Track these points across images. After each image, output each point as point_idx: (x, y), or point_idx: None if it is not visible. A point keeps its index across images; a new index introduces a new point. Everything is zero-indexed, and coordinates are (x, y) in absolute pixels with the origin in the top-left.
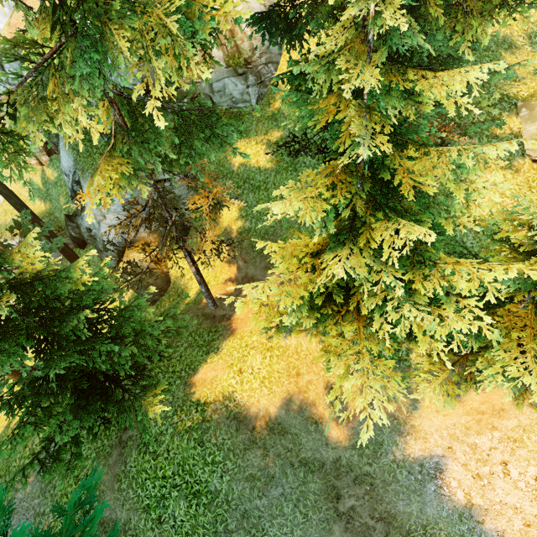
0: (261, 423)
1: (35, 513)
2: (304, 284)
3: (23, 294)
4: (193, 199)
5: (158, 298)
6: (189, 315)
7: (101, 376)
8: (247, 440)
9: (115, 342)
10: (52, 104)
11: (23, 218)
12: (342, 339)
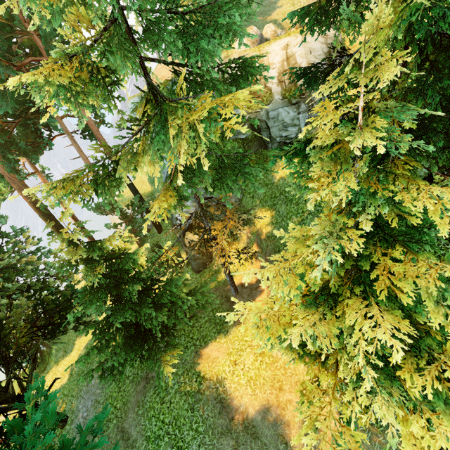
0: (239, 417)
1: (96, 399)
2: (286, 322)
3: (110, 265)
4: (215, 225)
5: (202, 269)
6: (216, 293)
7: (143, 328)
8: (224, 426)
9: (156, 306)
10: (139, 157)
11: (135, 199)
12: (316, 385)
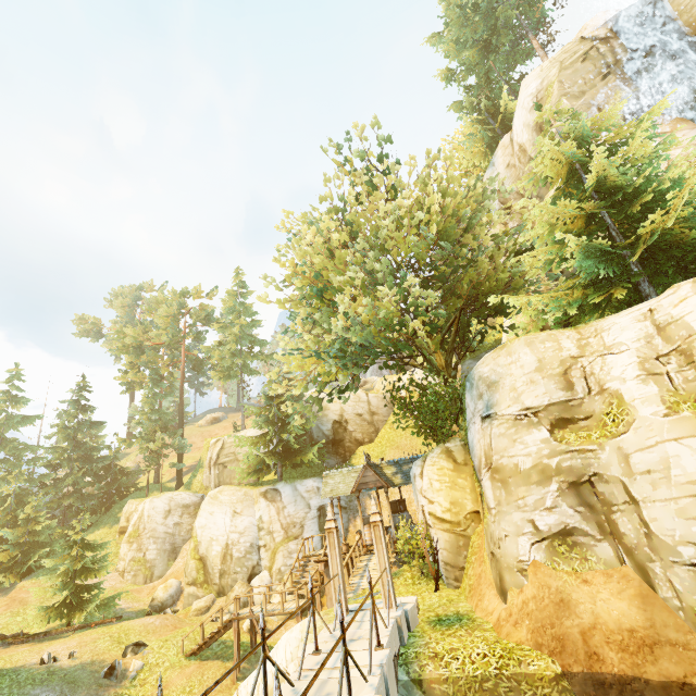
0: None
1: None
2: None
3: None
4: None
5: None
6: None
7: None
8: None
9: None
10: None
11: None
12: None
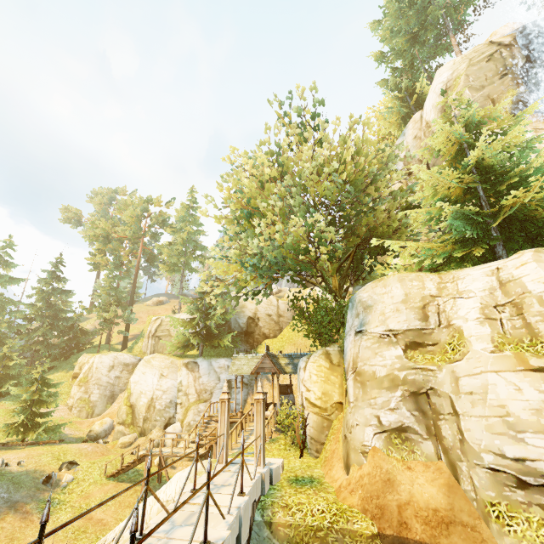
0: None
1: None
2: None
3: None
4: None
5: None
6: None
7: None
8: None
9: None
10: None
11: None
12: None
